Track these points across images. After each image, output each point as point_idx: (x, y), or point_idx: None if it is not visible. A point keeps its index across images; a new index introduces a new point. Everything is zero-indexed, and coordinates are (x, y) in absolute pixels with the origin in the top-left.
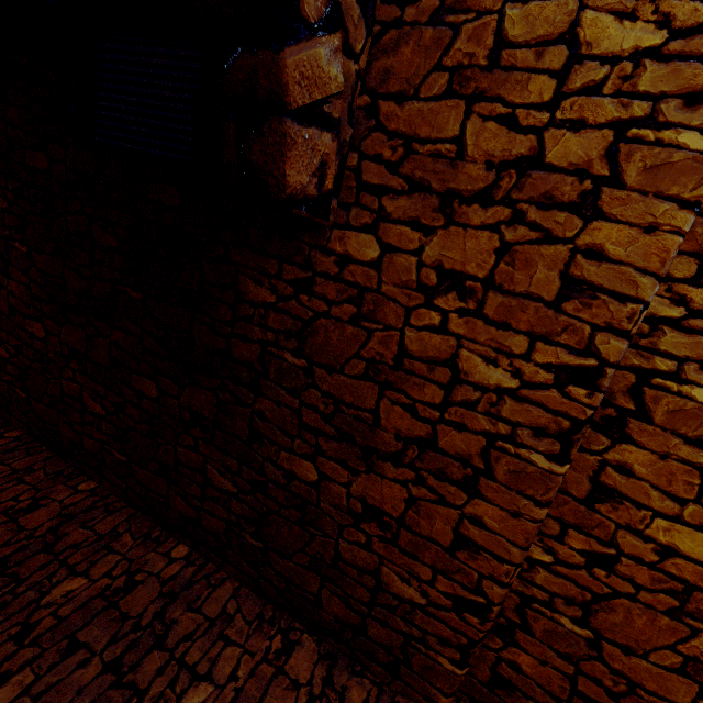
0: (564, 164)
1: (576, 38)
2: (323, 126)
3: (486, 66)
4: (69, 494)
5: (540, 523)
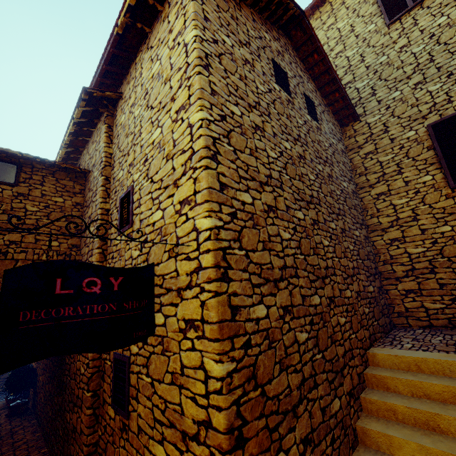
0: None
1: None
2: None
3: None
4: (36, 454)
5: (90, 416)
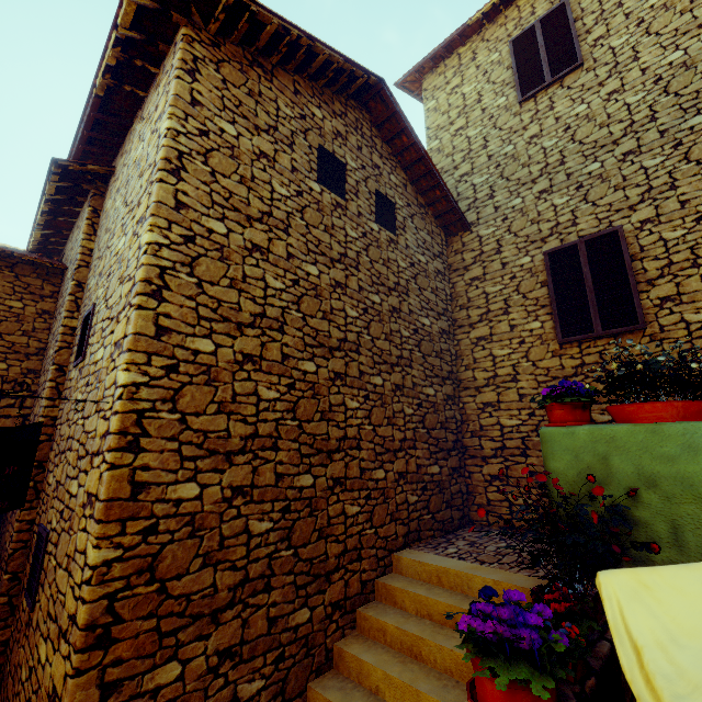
0: None
1: None
2: None
3: None
4: None
5: (3, 605)
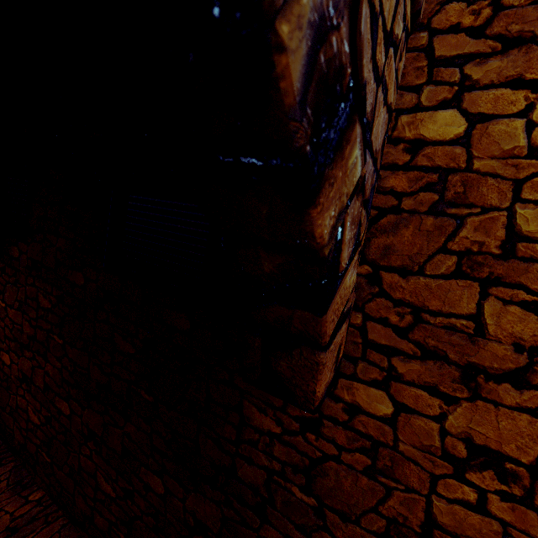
0: None
1: None
2: (342, 323)
3: (499, 254)
4: None
5: None
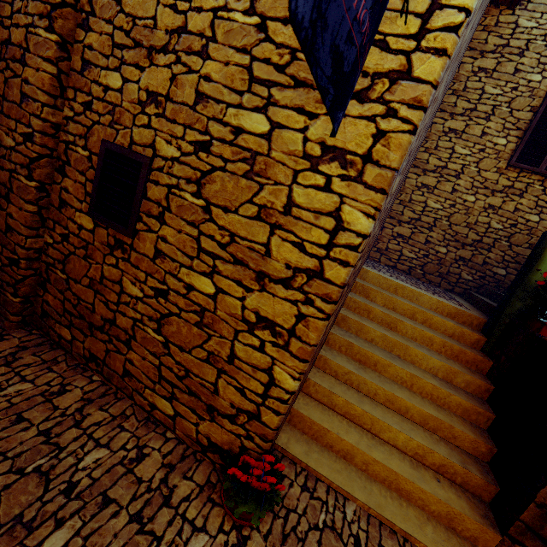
0: (16, 43)
1: None
2: None
3: None
4: None
5: (33, 214)
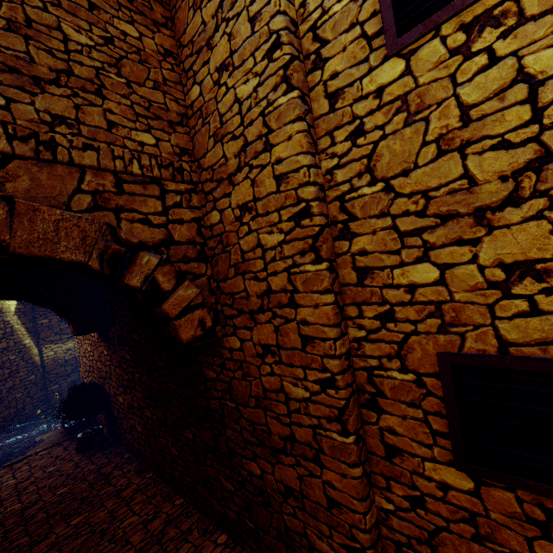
0: (278, 289)
1: (261, 244)
2: (194, 310)
3: (242, 261)
4: (171, 508)
5: (361, 479)
